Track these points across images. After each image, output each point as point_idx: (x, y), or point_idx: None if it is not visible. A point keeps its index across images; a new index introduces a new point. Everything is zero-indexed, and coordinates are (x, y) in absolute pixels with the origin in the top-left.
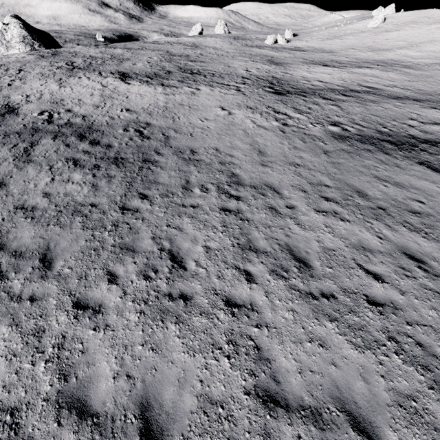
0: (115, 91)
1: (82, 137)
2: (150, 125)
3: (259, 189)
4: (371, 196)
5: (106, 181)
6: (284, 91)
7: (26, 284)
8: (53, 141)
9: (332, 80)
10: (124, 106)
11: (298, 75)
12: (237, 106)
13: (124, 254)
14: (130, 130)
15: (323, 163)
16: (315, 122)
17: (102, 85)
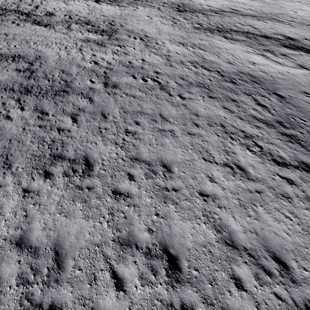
0: (94, 7)
1: (87, 24)
2: (114, 21)
3: (154, 39)
4: (193, 42)
5: (101, 35)
6: (183, 10)
7: (87, 50)
8: (76, 25)
9: (216, 5)
10: (101, 14)
11: (197, 2)
12: (155, 16)
13: (111, 48)
14: (106, 23)
15: (183, 35)
16: (190, 23)
17: (87, 5)
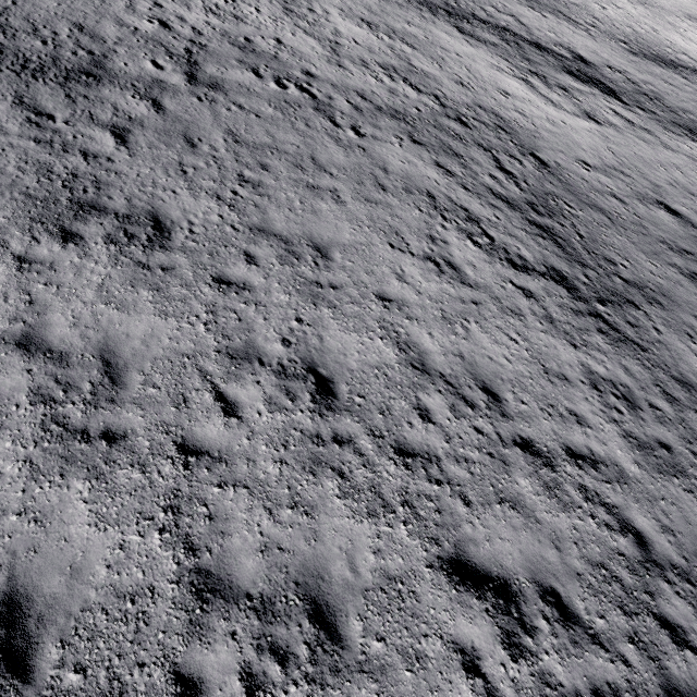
0: None
1: None
2: None
3: None
4: (393, 26)
5: None
6: None
7: None
8: None
9: None
10: None
11: None
12: None
13: None
14: None
15: (371, 4)
16: None
17: None
